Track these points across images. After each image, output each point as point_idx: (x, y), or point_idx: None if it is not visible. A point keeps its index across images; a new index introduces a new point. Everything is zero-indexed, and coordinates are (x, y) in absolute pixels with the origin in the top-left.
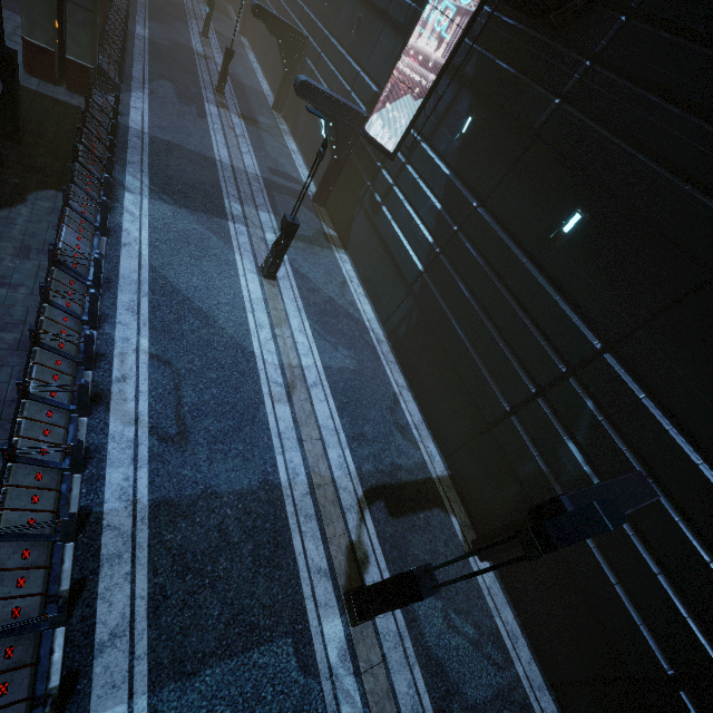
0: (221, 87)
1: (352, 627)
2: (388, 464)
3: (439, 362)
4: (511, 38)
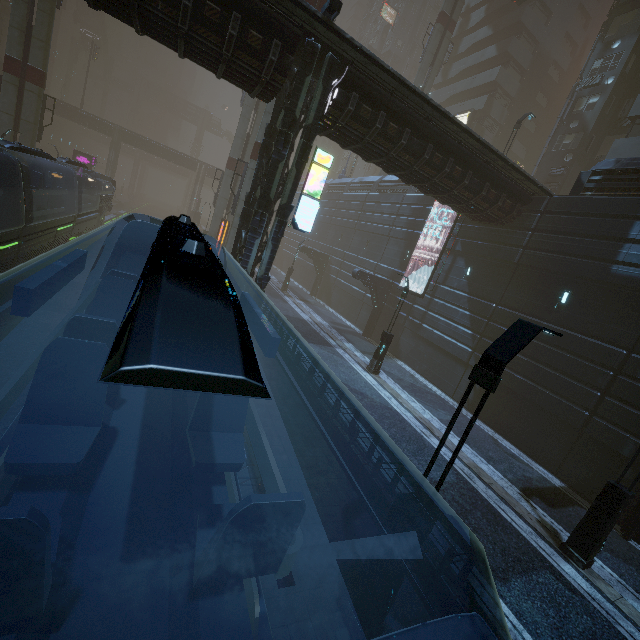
0: (285, 287)
1: (582, 571)
2: (521, 475)
3: (513, 405)
4: (479, 232)
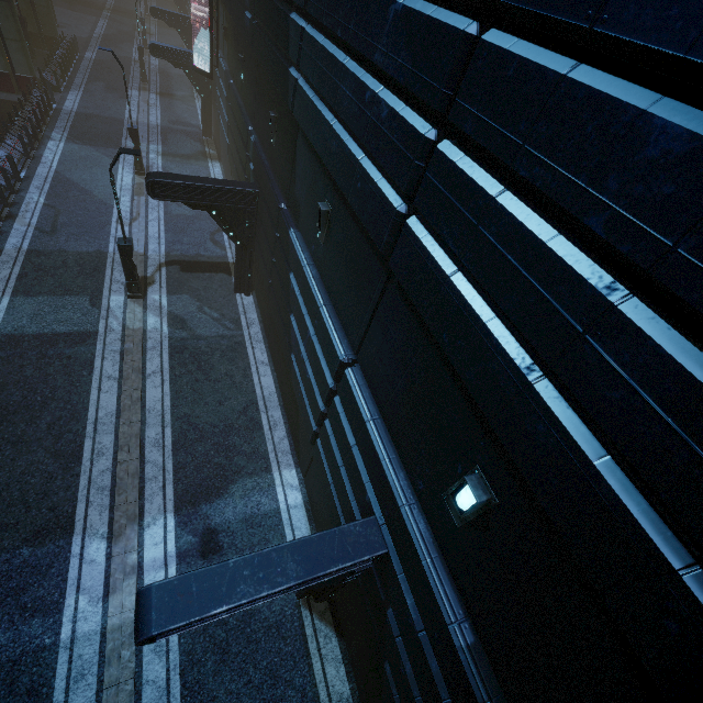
0: (143, 77)
1: (129, 300)
2: (193, 254)
3: None
4: None
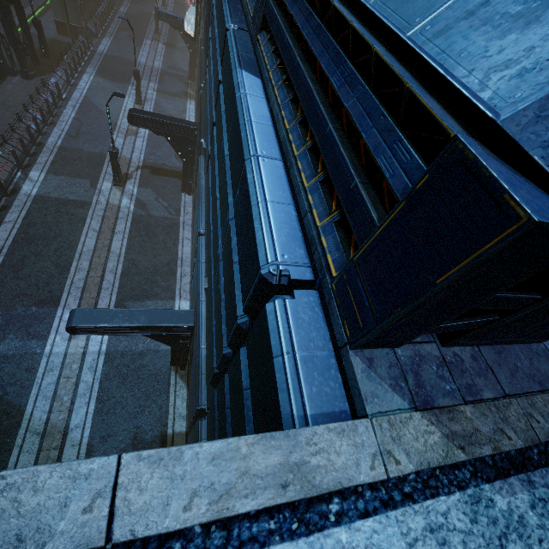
0: (156, 30)
1: (114, 186)
2: (161, 163)
3: None
4: None
